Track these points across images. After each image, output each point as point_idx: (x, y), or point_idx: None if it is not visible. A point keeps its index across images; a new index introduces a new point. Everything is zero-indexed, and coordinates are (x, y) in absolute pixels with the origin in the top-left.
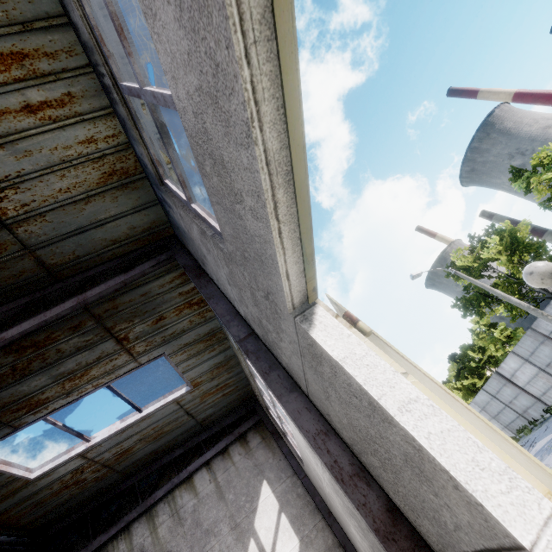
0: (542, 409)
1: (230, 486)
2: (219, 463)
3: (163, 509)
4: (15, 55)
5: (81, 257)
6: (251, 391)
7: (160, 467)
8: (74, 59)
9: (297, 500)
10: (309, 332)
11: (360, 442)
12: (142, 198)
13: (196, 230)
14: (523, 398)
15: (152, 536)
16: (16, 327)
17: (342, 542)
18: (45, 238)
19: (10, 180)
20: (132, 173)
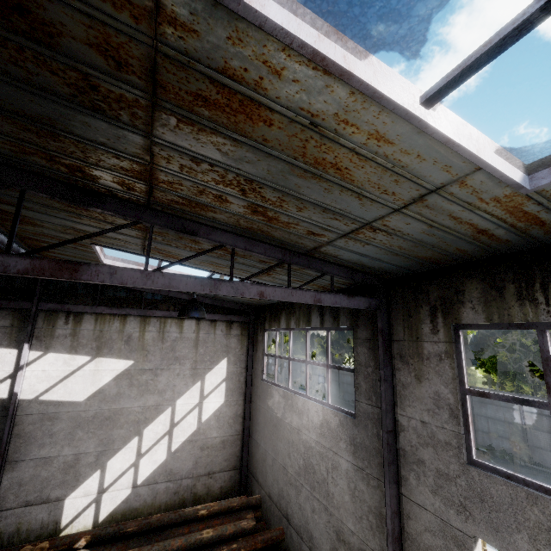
0: (353, 399)
1: (205, 344)
2: (206, 326)
3: (155, 323)
4: (541, 222)
5: (336, 257)
6: (261, 305)
7: (167, 296)
8: (549, 239)
9: (237, 382)
10: (474, 550)
11: (423, 549)
12: (414, 268)
13: (446, 393)
14: (351, 388)
15: (140, 334)
16: (272, 288)
17: (246, 418)
18: (345, 246)
19: (396, 232)
20: (437, 264)
